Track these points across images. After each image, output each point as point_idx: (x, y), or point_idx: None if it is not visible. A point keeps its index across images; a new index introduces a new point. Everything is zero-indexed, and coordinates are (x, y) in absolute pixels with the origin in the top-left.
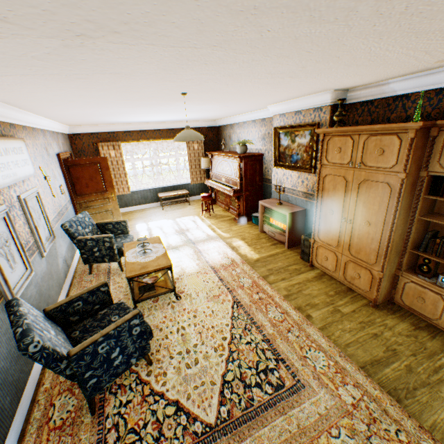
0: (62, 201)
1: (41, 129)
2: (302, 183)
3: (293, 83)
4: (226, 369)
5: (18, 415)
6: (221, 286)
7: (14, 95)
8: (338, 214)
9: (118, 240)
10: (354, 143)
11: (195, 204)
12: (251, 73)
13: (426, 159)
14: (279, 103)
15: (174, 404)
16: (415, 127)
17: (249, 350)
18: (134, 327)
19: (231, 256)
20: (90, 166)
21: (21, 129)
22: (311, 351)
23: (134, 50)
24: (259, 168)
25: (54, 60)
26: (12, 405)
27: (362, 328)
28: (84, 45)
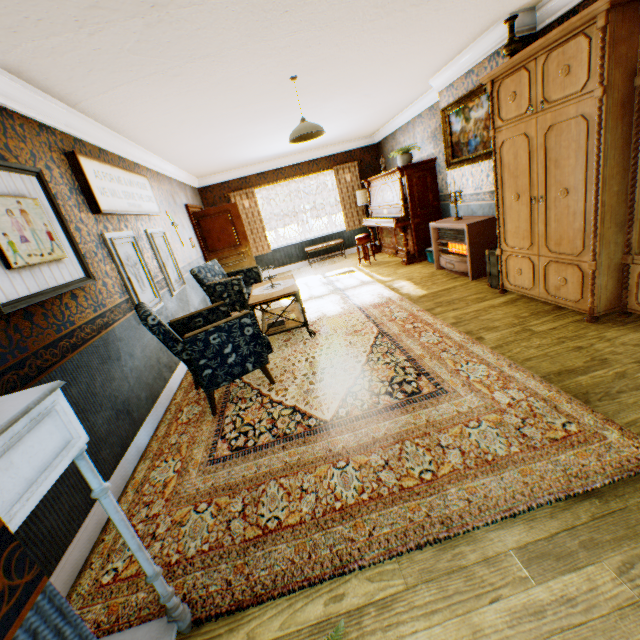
0: (192, 254)
1: (166, 176)
2: (486, 179)
3: (427, 18)
4: (354, 384)
5: (153, 413)
6: (367, 322)
7: (130, 121)
8: (526, 196)
9: (250, 288)
10: (530, 76)
11: (353, 257)
12: (352, 14)
13: (639, 55)
14: (442, 69)
15: (291, 409)
16: (602, 8)
17: (385, 369)
18: (246, 327)
19: (387, 296)
20: (220, 216)
21: (145, 170)
22: (468, 365)
23: (205, 14)
24: (432, 182)
25: (145, 50)
26: (147, 401)
27: (559, 343)
28: (162, 20)
